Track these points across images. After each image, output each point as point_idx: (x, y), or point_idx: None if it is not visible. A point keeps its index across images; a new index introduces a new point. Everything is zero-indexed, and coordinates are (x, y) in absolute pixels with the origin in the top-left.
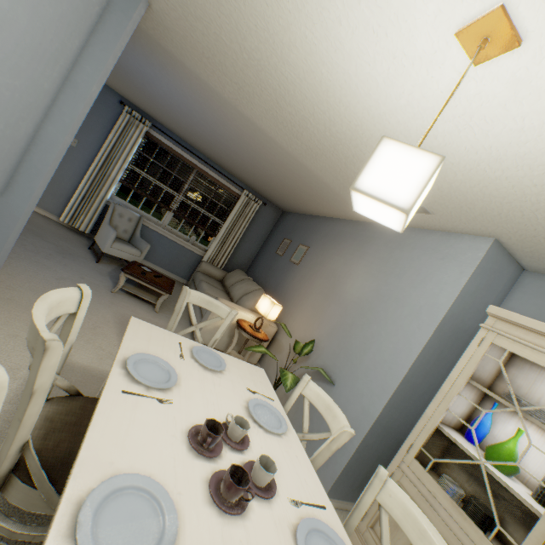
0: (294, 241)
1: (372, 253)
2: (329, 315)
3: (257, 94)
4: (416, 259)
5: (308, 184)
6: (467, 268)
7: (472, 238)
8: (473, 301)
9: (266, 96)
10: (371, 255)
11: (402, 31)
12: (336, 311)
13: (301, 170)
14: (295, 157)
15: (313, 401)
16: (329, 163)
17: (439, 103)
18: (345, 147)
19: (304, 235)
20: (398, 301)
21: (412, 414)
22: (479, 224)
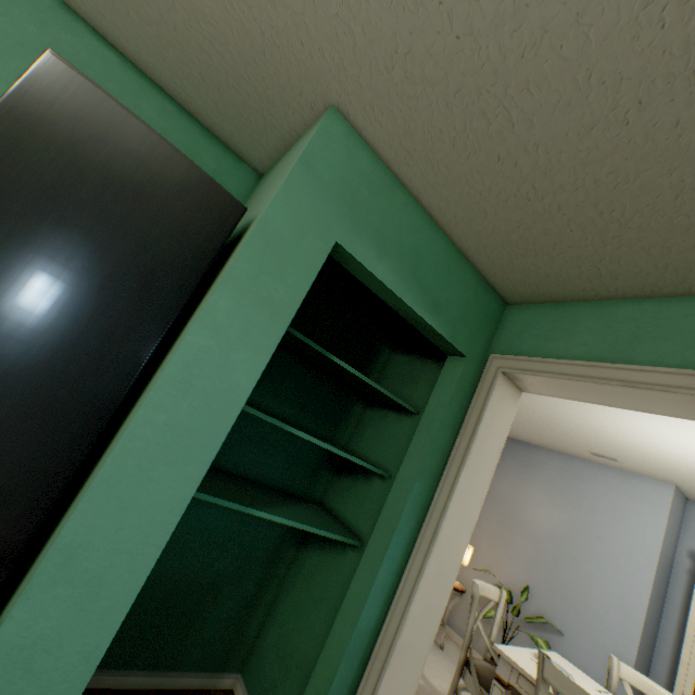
0: None
1: (545, 479)
2: (519, 548)
3: None
4: (603, 493)
5: None
6: (661, 511)
7: (653, 481)
8: (669, 536)
9: None
10: (545, 482)
11: (691, 430)
12: (526, 543)
13: None
14: None
15: (633, 682)
16: (526, 418)
17: (691, 447)
18: (563, 423)
19: None
20: (602, 537)
21: (647, 653)
22: (665, 477)
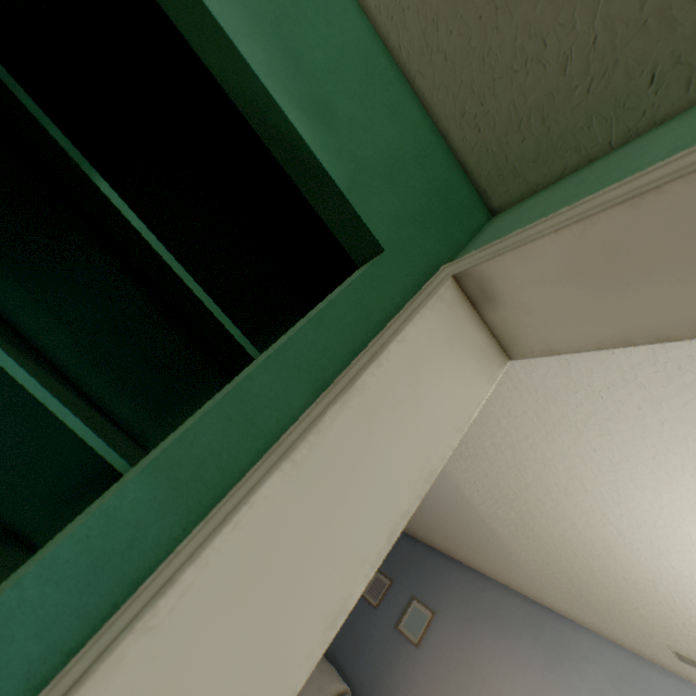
0: (398, 583)
1: (590, 692)
2: None
3: (493, 462)
4: None
5: (469, 533)
6: None
7: None
8: None
9: (511, 472)
10: None
11: None
12: None
13: (475, 522)
14: (481, 513)
15: None
16: (553, 551)
17: None
18: (619, 566)
19: (419, 580)
20: None
21: None
22: None
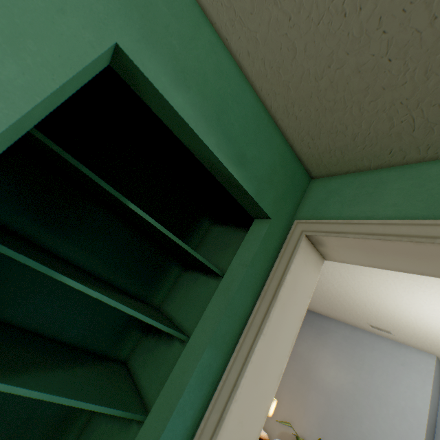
0: None
1: (335, 344)
2: (313, 402)
3: None
4: (379, 359)
5: None
6: (427, 378)
7: (418, 351)
8: (433, 400)
9: None
10: (335, 346)
11: None
12: (319, 398)
13: None
14: None
15: None
16: (322, 294)
17: None
18: (351, 299)
19: None
20: (380, 398)
21: None
22: (429, 349)
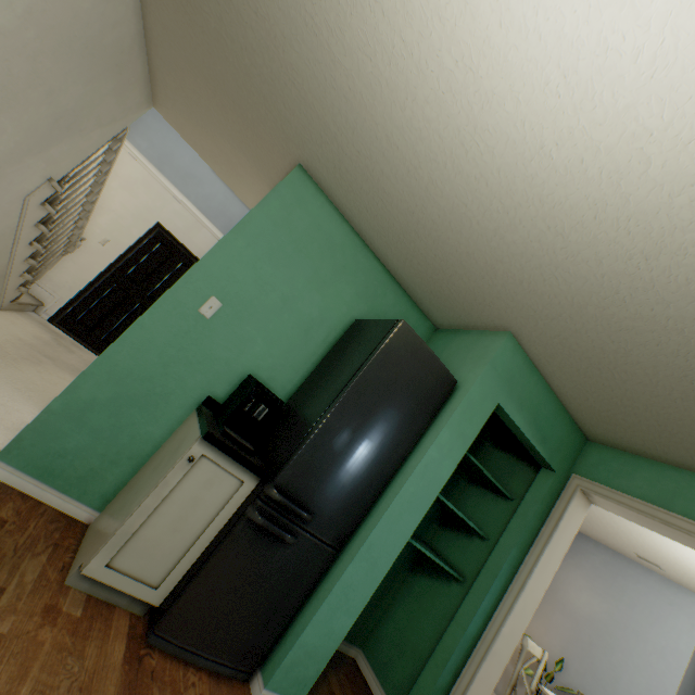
0: None
1: (590, 567)
2: (557, 624)
3: None
4: (643, 594)
5: None
6: None
7: (692, 594)
8: None
9: None
10: (590, 570)
11: None
12: (565, 621)
13: None
14: None
15: None
16: None
17: None
18: (615, 524)
19: None
20: (637, 633)
21: None
22: None
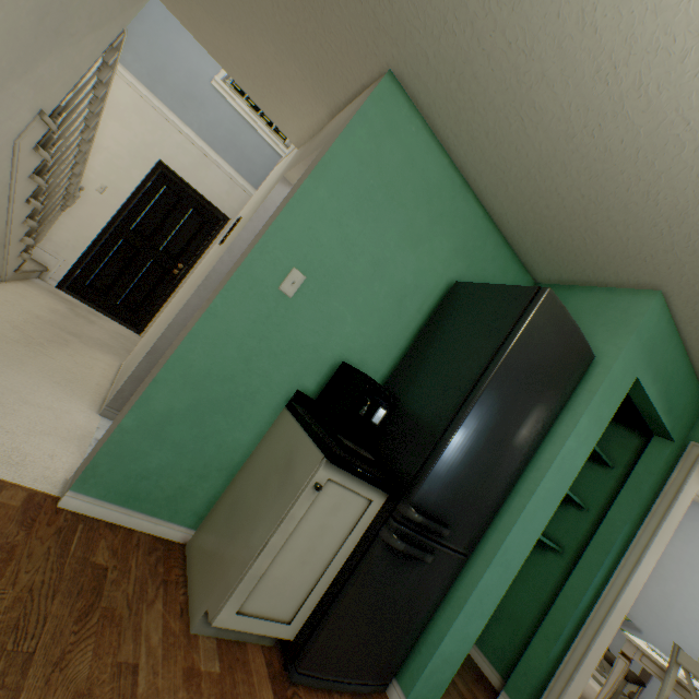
0: None
1: None
2: None
3: None
4: None
5: None
6: None
7: None
8: None
9: None
10: None
11: None
12: None
13: None
14: None
15: None
16: None
17: None
18: None
19: None
20: (692, 566)
21: None
22: None
